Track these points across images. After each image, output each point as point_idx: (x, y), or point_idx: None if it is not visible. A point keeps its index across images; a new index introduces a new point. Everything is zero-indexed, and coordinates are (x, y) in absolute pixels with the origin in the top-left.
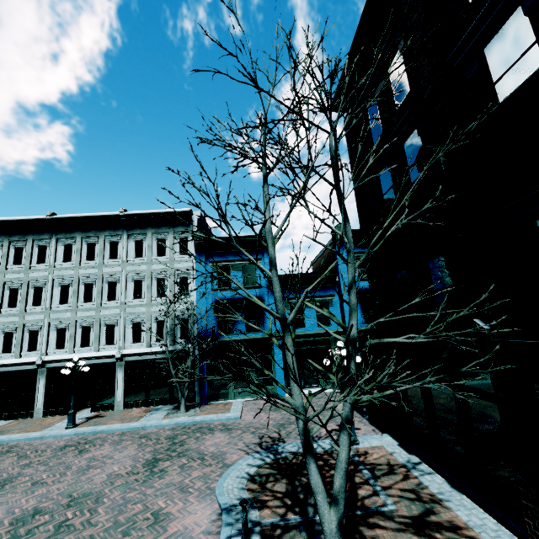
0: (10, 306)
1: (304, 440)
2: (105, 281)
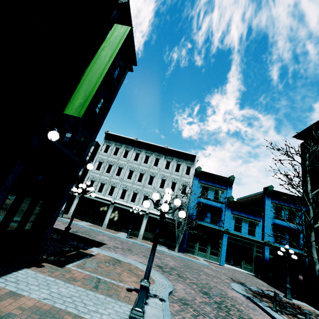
0: (107, 172)
1: (318, 273)
2: (149, 175)
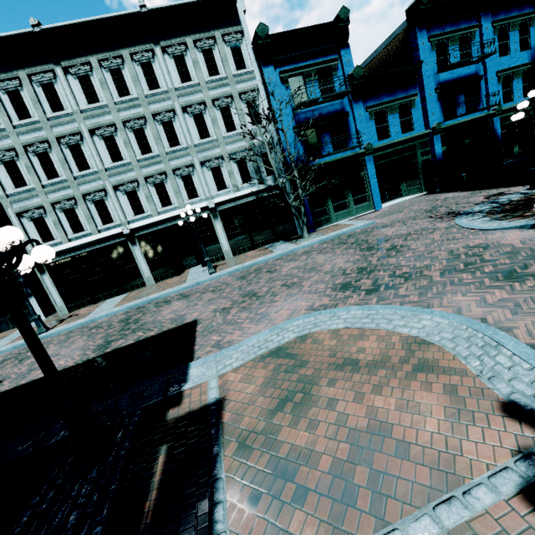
0: (50, 178)
1: None
2: (157, 122)
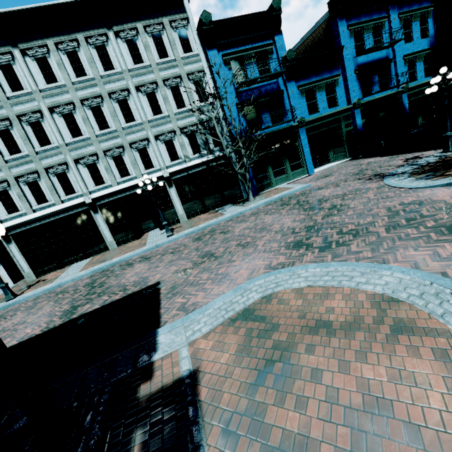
0: (12, 153)
1: None
2: (113, 100)
